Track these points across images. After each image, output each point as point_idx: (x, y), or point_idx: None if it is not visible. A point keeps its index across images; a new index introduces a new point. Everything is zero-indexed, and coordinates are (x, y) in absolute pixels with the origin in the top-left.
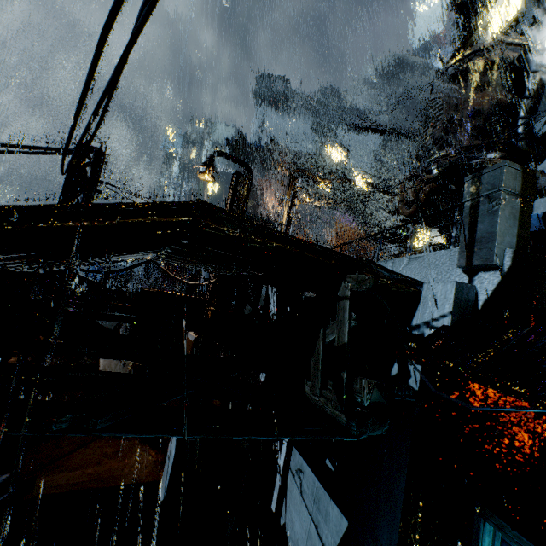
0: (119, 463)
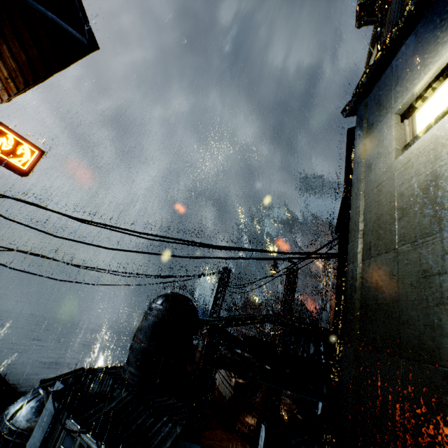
0: (230, 445)
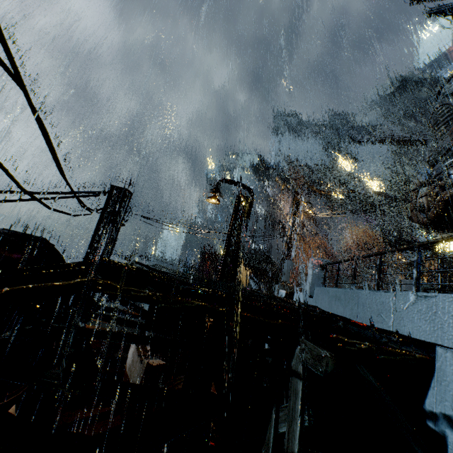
0: None
